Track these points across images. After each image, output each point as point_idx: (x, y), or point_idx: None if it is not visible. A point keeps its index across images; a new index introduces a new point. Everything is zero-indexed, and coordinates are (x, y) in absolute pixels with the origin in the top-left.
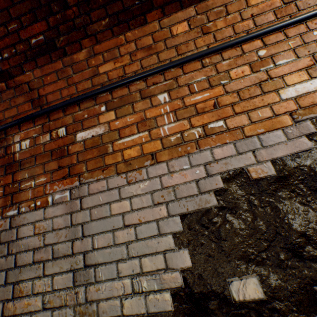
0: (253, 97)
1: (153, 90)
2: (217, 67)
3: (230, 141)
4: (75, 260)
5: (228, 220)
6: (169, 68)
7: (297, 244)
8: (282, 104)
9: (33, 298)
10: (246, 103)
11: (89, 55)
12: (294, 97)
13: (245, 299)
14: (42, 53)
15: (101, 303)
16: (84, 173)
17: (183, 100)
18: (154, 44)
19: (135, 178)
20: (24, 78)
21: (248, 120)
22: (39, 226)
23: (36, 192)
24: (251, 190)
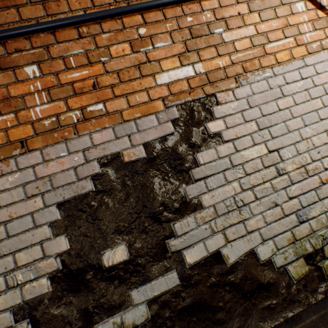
0: (133, 80)
1: (18, 60)
2: (97, 40)
3: (110, 126)
4: None
5: (105, 202)
6: (35, 31)
7: (158, 212)
8: (157, 90)
9: None
10: (126, 86)
11: None
12: (167, 84)
13: (113, 263)
14: None
15: None
16: None
17: (58, 76)
18: None
19: (1, 170)
20: None
21: (127, 104)
22: None
23: None
24: (126, 173)
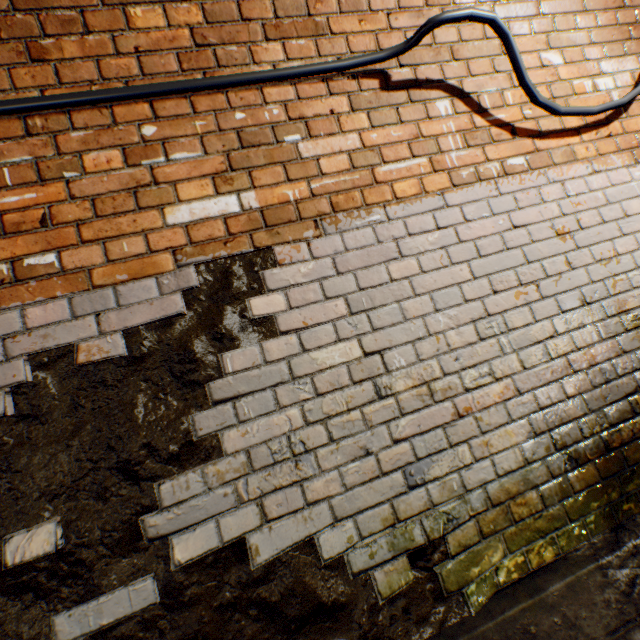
0: (121, 215)
1: None
2: (60, 141)
3: (64, 295)
4: None
5: (32, 437)
6: None
7: (136, 460)
8: (166, 234)
9: None
10: (106, 223)
11: None
12: (187, 224)
13: (24, 560)
14: None
15: None
16: None
17: None
18: None
19: None
20: None
21: (104, 256)
22: None
23: None
24: (84, 383)
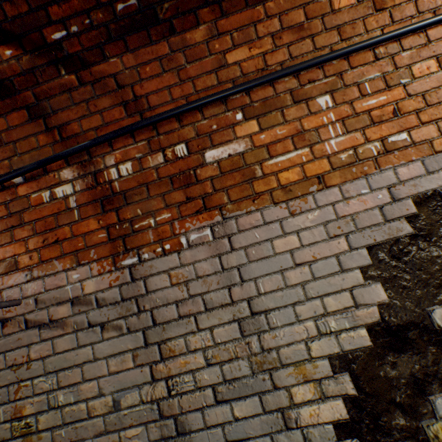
0: None
1: (310, 91)
2: (395, 60)
3: (417, 159)
4: (237, 309)
5: (422, 249)
6: (333, 59)
7: None
8: None
9: (190, 356)
10: (434, 110)
11: (210, 34)
12: None
13: None
14: (134, 28)
15: (282, 349)
16: (227, 204)
17: (351, 105)
18: (307, 22)
19: (299, 207)
20: (107, 68)
21: (437, 131)
22: (176, 275)
23: (160, 233)
24: None
